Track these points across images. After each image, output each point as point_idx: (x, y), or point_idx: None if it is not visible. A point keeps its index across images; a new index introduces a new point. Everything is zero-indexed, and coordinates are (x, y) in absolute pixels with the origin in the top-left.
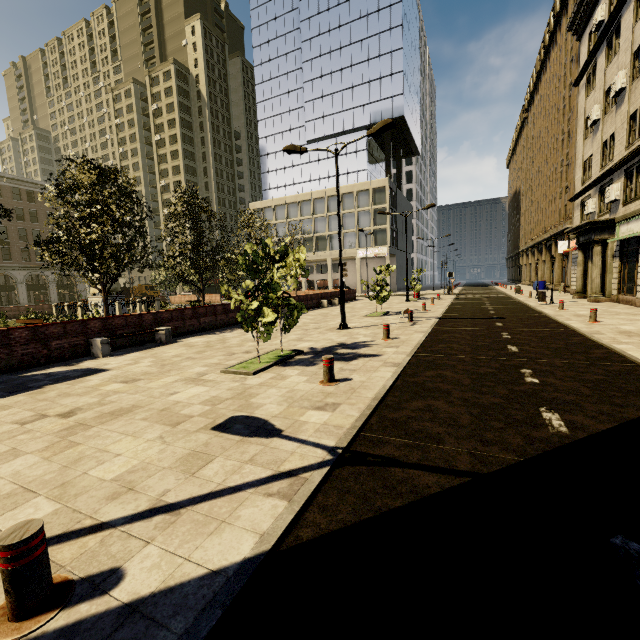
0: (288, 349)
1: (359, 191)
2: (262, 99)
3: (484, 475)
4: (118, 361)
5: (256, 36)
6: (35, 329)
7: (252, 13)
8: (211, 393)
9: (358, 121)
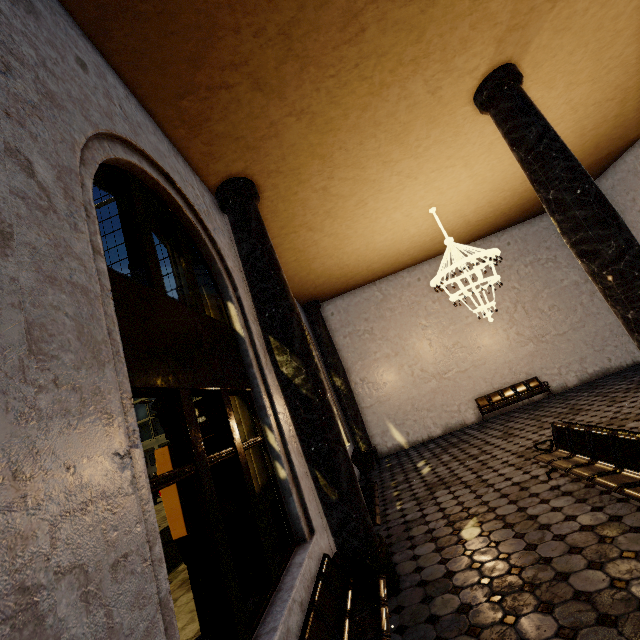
0: None
1: None
2: None
3: None
4: None
5: None
6: None
7: None
8: None
9: None
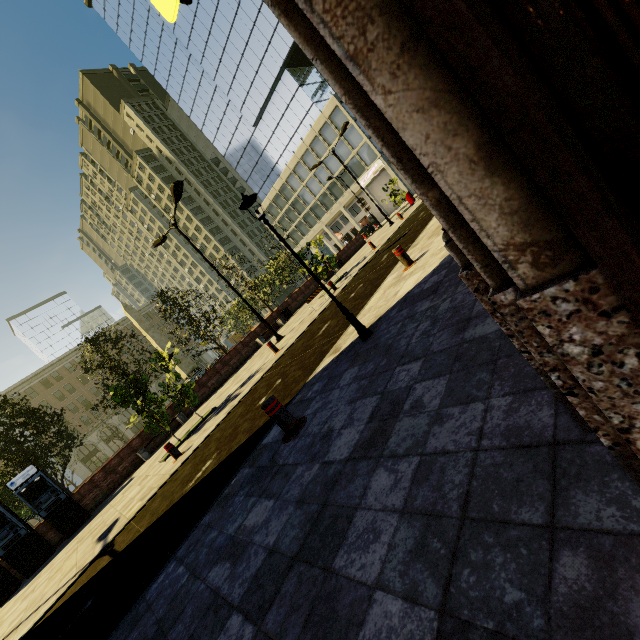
0: (210, 409)
1: (320, 130)
2: (201, 124)
3: (118, 553)
4: (146, 463)
5: (160, 78)
6: (104, 469)
7: (144, 63)
8: (133, 494)
9: (273, 69)
